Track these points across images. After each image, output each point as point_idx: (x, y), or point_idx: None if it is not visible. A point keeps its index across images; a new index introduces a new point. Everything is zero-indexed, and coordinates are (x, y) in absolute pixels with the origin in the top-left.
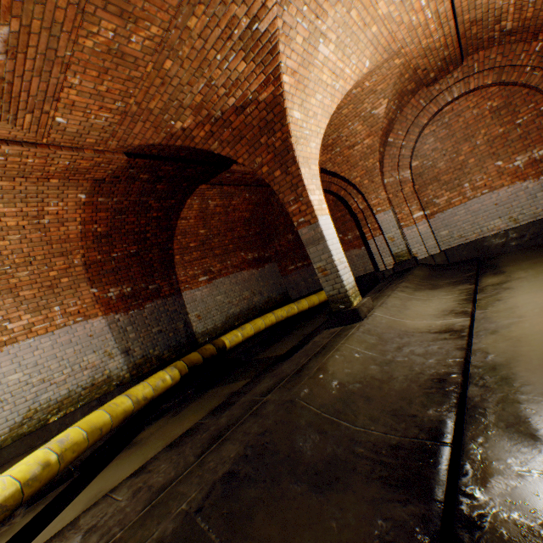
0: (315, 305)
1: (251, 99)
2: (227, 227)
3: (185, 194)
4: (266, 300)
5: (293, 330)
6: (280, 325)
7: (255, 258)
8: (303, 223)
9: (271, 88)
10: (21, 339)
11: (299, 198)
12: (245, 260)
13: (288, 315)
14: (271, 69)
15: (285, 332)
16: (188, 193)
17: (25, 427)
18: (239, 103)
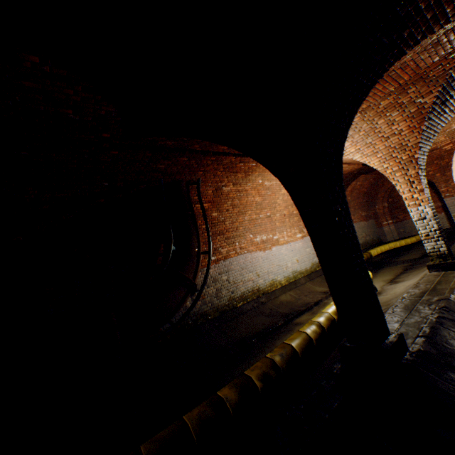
0: (408, 244)
1: (438, 148)
2: (356, 197)
3: (353, 179)
4: (371, 240)
5: (403, 254)
6: (388, 252)
7: (364, 215)
8: (447, 196)
9: (450, 145)
10: (306, 236)
11: (448, 185)
12: (361, 216)
13: (394, 247)
14: (454, 139)
15: (396, 255)
16: (354, 178)
17: (312, 269)
18: (431, 149)
